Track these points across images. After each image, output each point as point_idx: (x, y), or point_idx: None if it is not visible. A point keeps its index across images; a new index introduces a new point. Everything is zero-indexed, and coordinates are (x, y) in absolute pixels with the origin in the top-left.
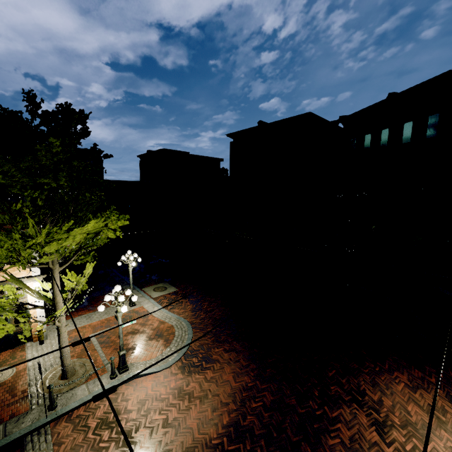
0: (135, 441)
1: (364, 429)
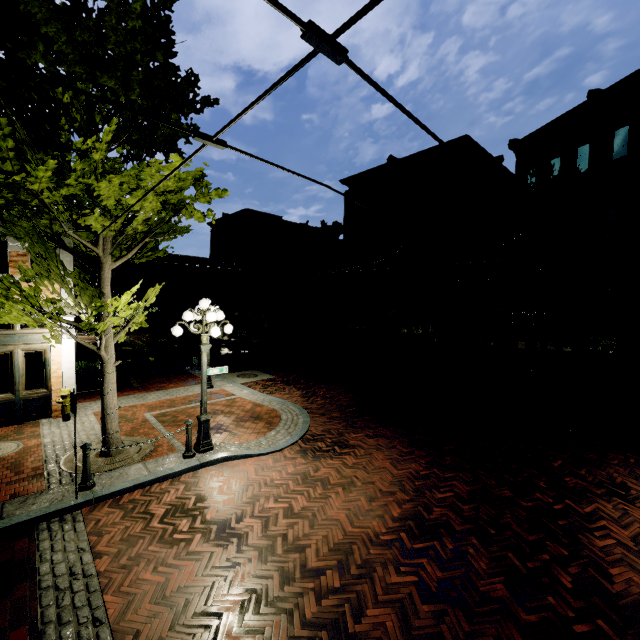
0: (238, 533)
1: None
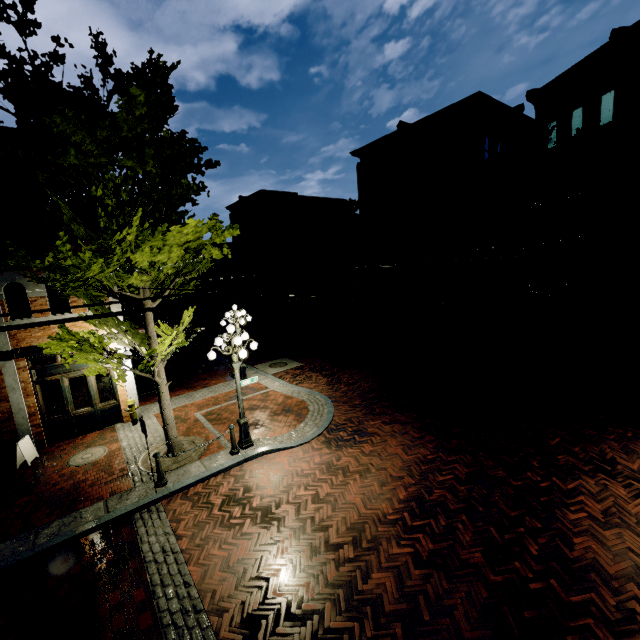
0: (277, 517)
1: (623, 501)
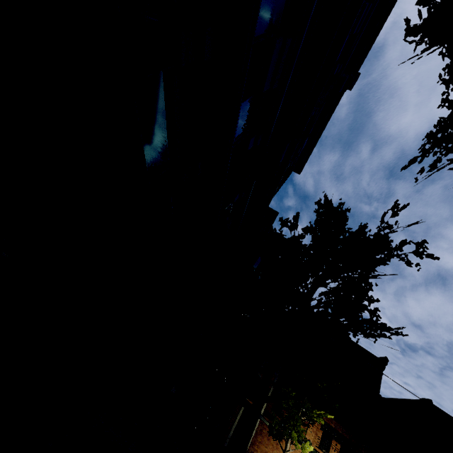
0: None
1: None
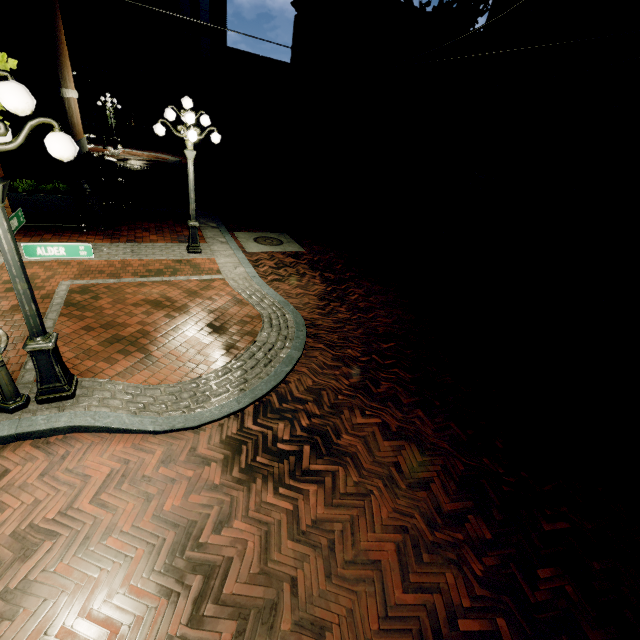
0: None
1: None
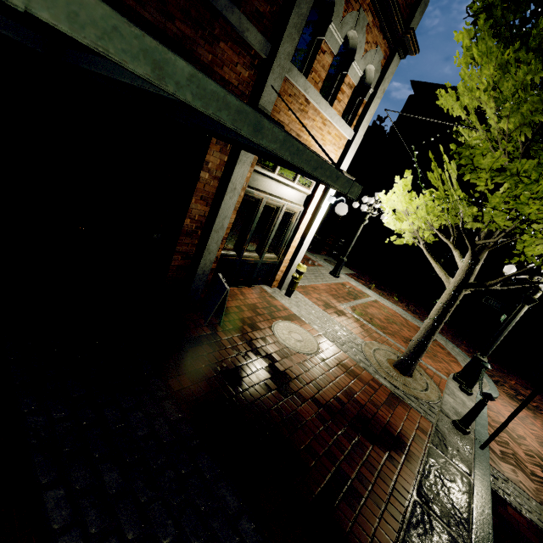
0: None
1: None
